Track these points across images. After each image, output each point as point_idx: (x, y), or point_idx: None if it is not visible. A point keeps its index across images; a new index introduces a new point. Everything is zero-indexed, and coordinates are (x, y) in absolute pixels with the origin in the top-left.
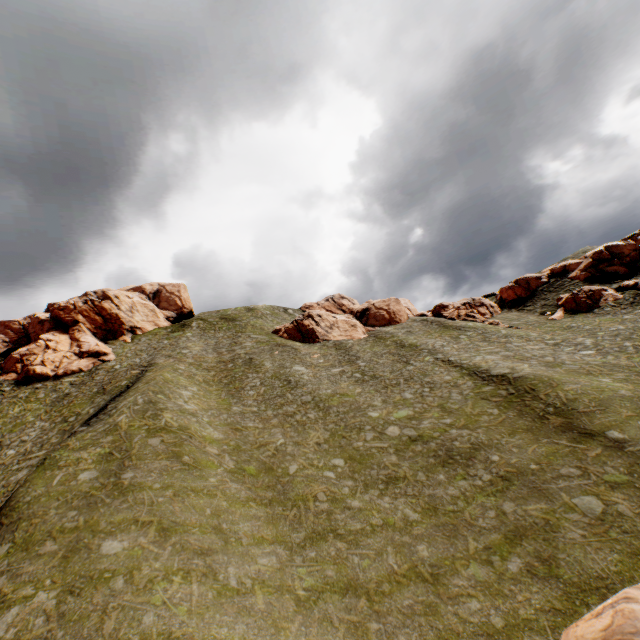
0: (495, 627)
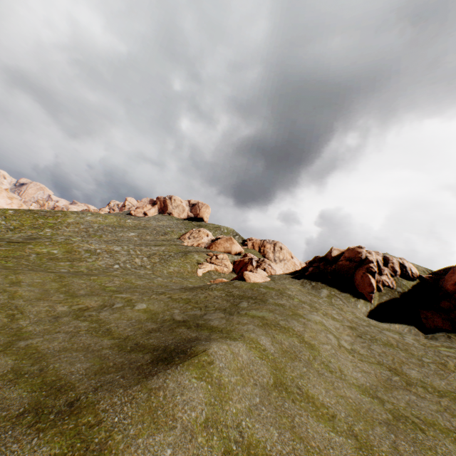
0: None
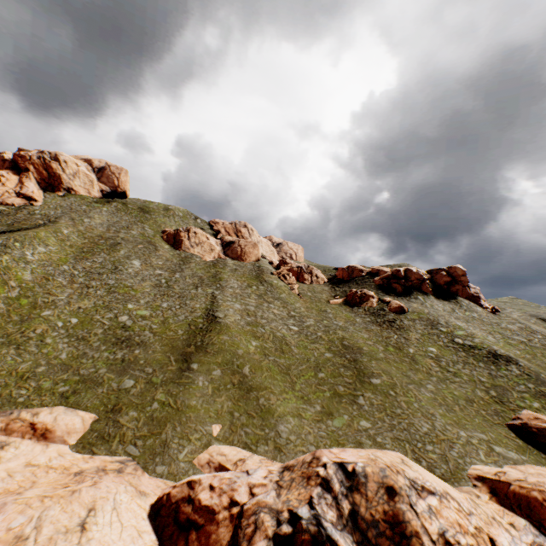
0: (17, 401)
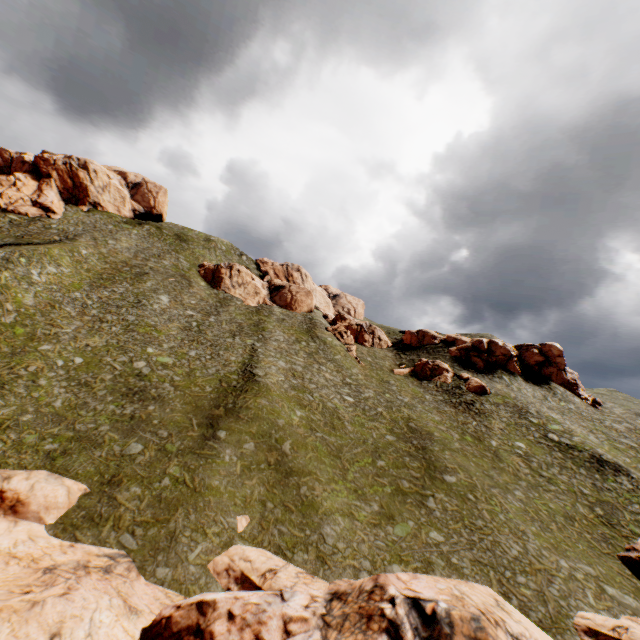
0: None
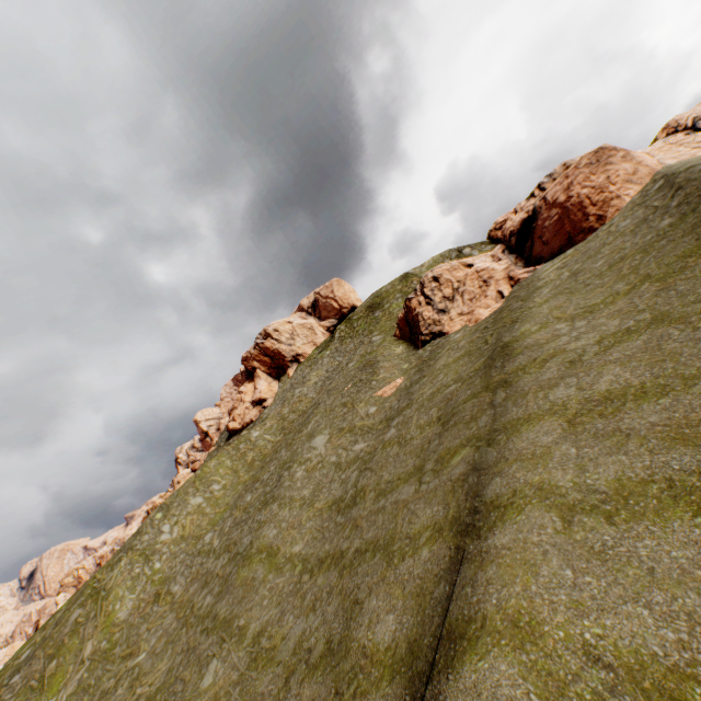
0: None
